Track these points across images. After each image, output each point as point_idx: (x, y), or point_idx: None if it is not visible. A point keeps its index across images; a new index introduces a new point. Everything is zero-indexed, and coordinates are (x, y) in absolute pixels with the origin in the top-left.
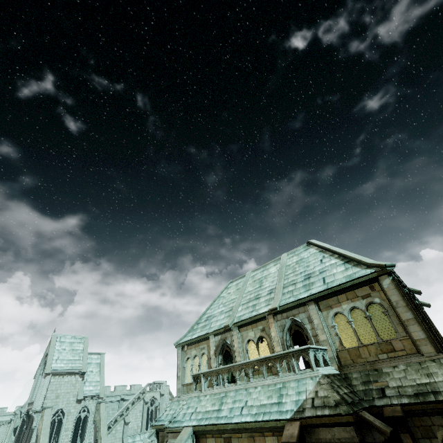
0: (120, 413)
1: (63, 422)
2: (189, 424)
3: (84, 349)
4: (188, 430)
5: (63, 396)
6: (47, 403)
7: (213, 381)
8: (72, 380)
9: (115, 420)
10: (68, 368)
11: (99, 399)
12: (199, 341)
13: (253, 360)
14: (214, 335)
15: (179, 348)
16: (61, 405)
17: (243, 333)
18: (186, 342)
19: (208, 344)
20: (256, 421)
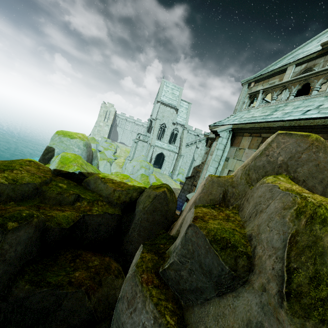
0: (194, 141)
1: (165, 130)
2: (230, 123)
3: (179, 96)
4: (227, 126)
5: (166, 118)
6: (158, 117)
7: (273, 95)
8: (171, 111)
9: (191, 143)
10: (169, 103)
11: (184, 127)
12: (271, 76)
13: None
14: (296, 65)
15: (245, 86)
16: (164, 122)
17: None
18: (254, 78)
19: (281, 78)
20: None
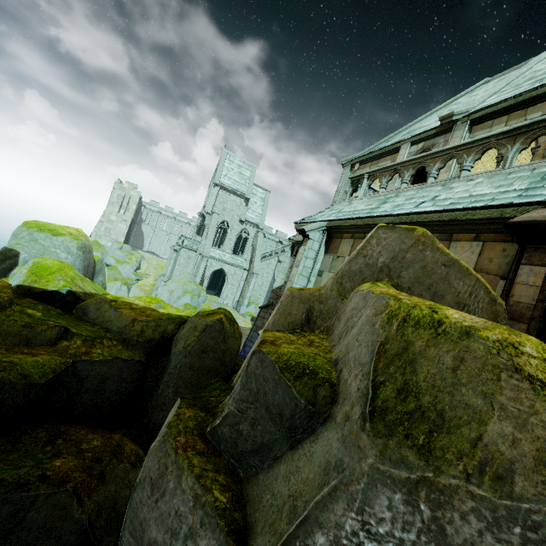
0: (275, 251)
1: (227, 232)
2: (324, 219)
3: (251, 178)
4: (320, 223)
5: (228, 212)
6: (216, 210)
7: (382, 182)
8: (237, 201)
9: (270, 255)
10: (234, 188)
11: (258, 229)
12: (380, 157)
13: (492, 133)
14: (412, 144)
15: (347, 167)
16: (226, 218)
17: (476, 135)
18: (359, 158)
19: (393, 160)
20: (446, 210)
